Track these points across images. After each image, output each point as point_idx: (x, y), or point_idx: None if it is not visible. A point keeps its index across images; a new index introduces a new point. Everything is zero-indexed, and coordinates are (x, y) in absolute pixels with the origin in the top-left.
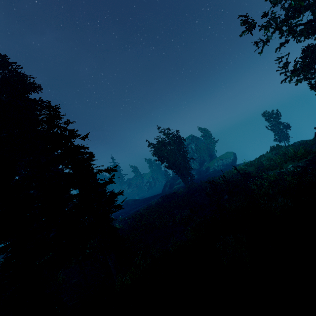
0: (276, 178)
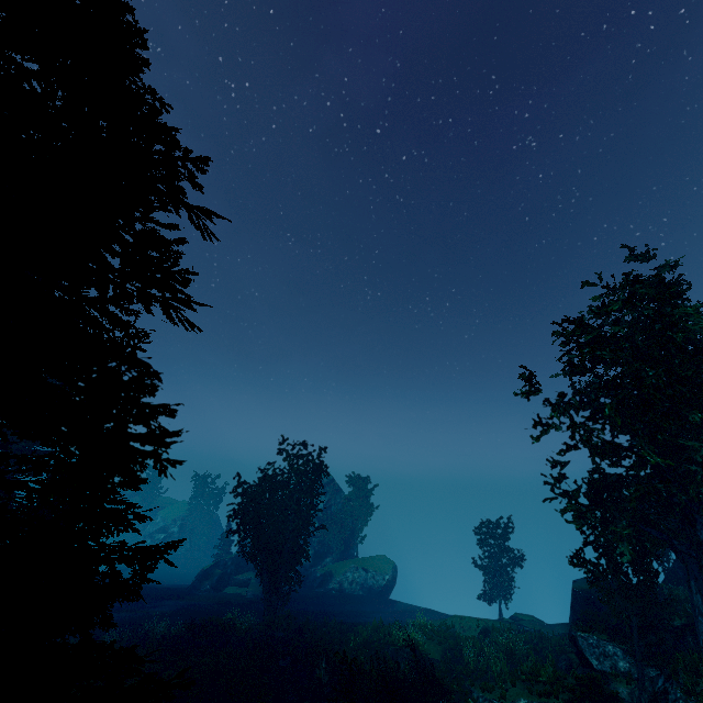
0: None
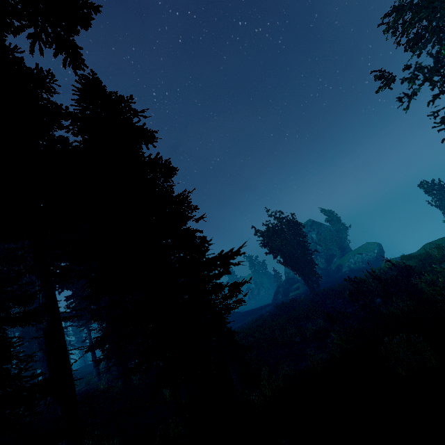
0: None
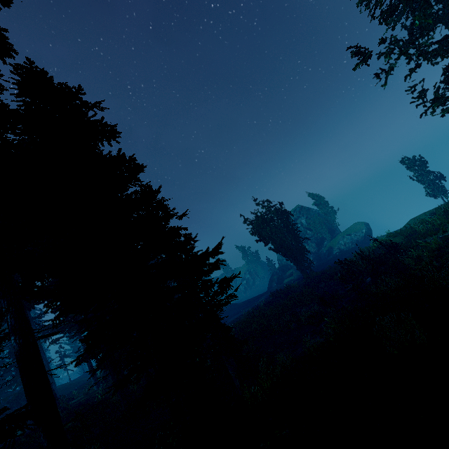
0: (439, 245)
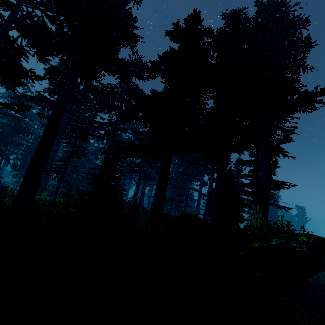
0: None
